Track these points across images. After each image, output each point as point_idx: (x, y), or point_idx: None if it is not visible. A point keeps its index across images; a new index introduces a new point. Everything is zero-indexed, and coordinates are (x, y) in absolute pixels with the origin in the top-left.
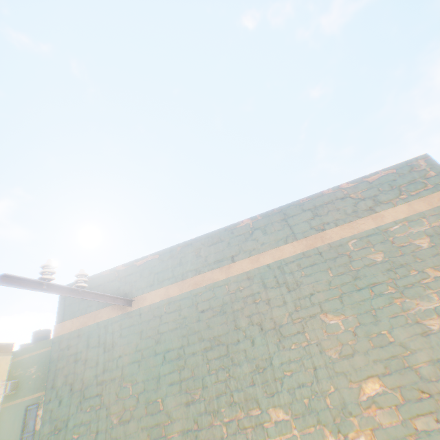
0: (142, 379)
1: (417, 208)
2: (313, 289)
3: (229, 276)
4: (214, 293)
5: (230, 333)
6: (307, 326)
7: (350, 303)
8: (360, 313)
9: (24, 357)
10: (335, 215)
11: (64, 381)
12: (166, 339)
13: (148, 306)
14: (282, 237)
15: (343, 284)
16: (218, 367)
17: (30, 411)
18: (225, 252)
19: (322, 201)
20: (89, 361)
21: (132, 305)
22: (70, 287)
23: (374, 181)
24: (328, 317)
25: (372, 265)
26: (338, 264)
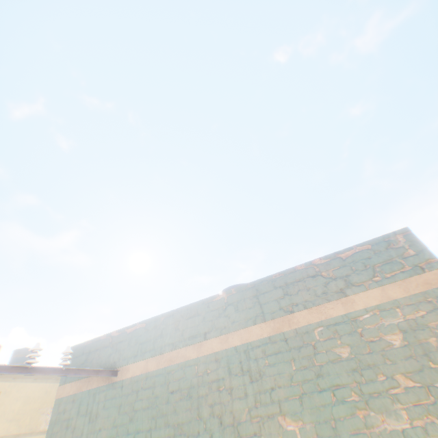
0: None
1: (392, 295)
2: (274, 382)
3: (199, 355)
4: (185, 373)
5: (192, 421)
6: (264, 427)
7: (310, 406)
8: (319, 421)
9: None
10: (304, 295)
11: None
12: (138, 417)
13: (130, 378)
14: (252, 316)
15: (305, 380)
16: None
17: None
18: (199, 327)
19: (293, 278)
20: (76, 428)
21: (117, 374)
22: (53, 367)
23: (348, 257)
24: (286, 419)
25: (337, 360)
26: (302, 355)
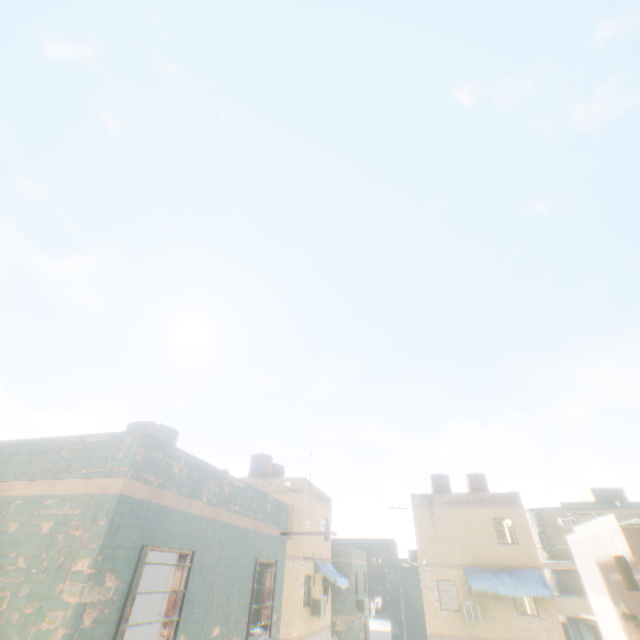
0: None
1: (80, 489)
2: None
3: None
4: None
5: None
6: None
7: None
8: None
9: None
10: (39, 467)
11: None
12: None
13: None
14: None
15: None
16: None
17: None
18: None
19: (47, 448)
20: None
21: None
22: None
23: (90, 443)
24: None
25: (7, 532)
26: None
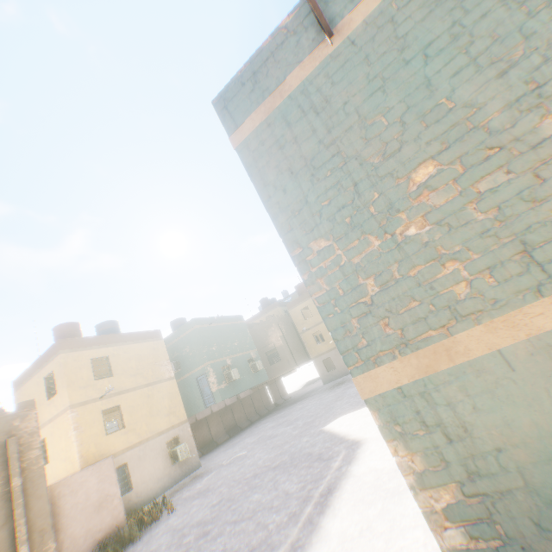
0: (398, 102)
1: None
2: None
3: None
4: None
5: None
6: None
7: None
8: None
9: (173, 342)
10: None
11: (276, 174)
12: (416, 37)
13: (362, 26)
14: None
15: None
16: None
17: (201, 381)
18: None
19: None
20: (299, 137)
21: (332, 44)
22: None
23: None
24: None
25: None
26: None
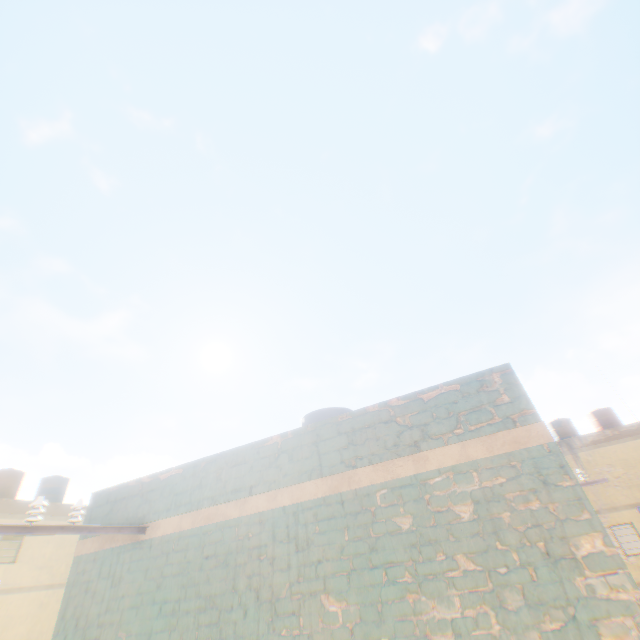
0: (136, 631)
1: (473, 454)
2: (322, 554)
3: (242, 514)
4: (223, 535)
5: (227, 593)
6: (305, 605)
7: (357, 584)
8: (365, 603)
9: None
10: (372, 447)
11: (73, 612)
12: (167, 584)
13: (160, 537)
14: (308, 469)
15: (357, 554)
16: (206, 636)
17: None
18: (245, 479)
19: (362, 423)
20: (97, 593)
21: (146, 531)
22: (61, 525)
23: (431, 400)
24: (330, 598)
25: (396, 532)
26: (358, 522)
